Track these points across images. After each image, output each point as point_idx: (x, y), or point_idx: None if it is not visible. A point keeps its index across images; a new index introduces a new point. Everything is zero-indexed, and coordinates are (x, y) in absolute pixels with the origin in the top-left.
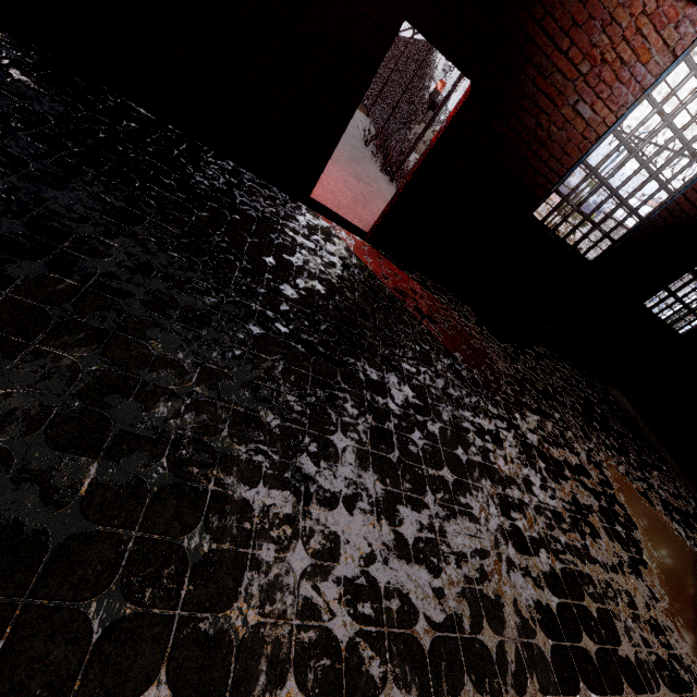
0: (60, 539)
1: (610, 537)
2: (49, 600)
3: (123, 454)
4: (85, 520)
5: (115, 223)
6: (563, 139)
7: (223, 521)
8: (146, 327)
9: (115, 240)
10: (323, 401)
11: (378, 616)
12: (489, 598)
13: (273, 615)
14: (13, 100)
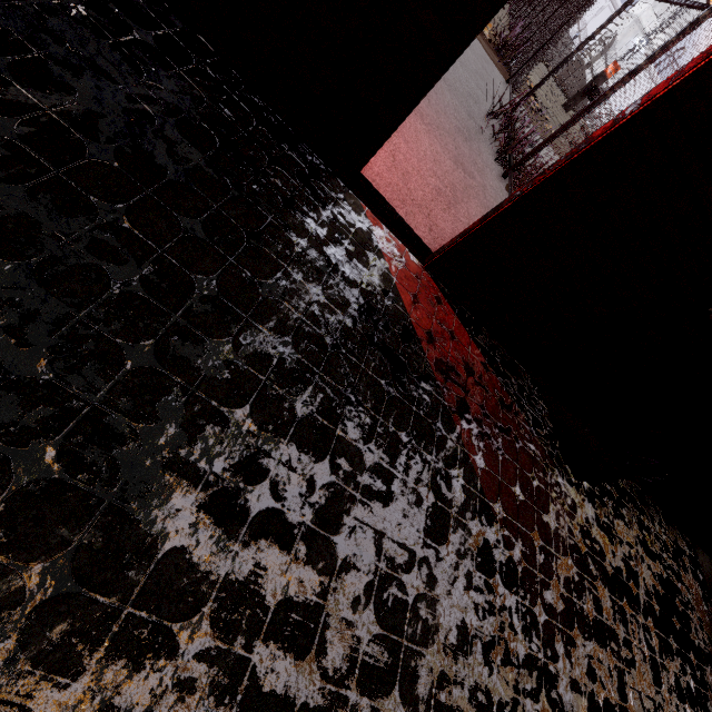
0: None
1: None
2: None
3: None
4: None
5: None
6: None
7: None
8: None
9: None
10: (115, 705)
11: None
12: None
13: None
14: None
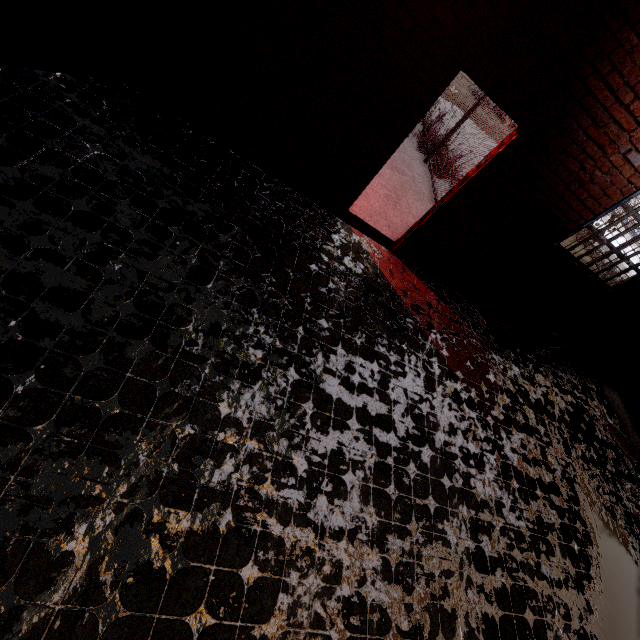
0: (173, 573)
1: (563, 554)
2: (169, 615)
3: (205, 506)
4: (185, 558)
5: (193, 285)
6: (606, 183)
7: (266, 555)
8: (216, 389)
9: (194, 304)
10: (340, 442)
11: (363, 626)
12: (447, 611)
13: (295, 625)
14: (116, 163)
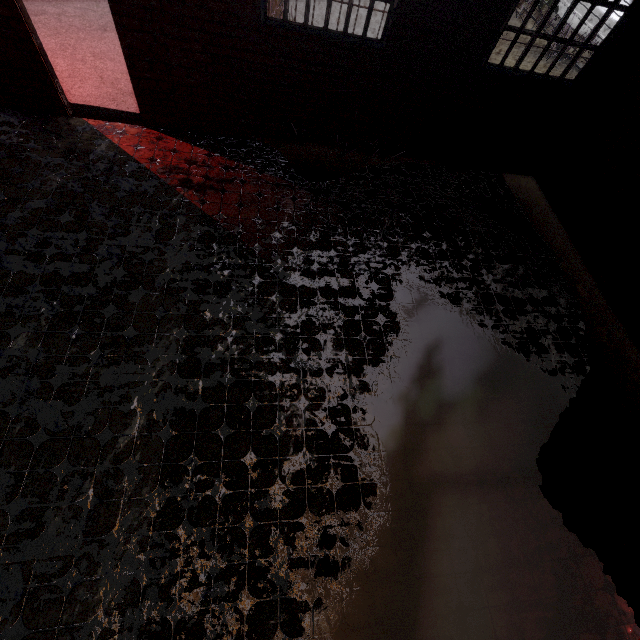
0: None
1: (338, 347)
2: None
3: None
4: None
5: None
6: None
7: None
8: None
9: None
10: (12, 305)
11: (1, 433)
12: (122, 412)
13: None
14: None
